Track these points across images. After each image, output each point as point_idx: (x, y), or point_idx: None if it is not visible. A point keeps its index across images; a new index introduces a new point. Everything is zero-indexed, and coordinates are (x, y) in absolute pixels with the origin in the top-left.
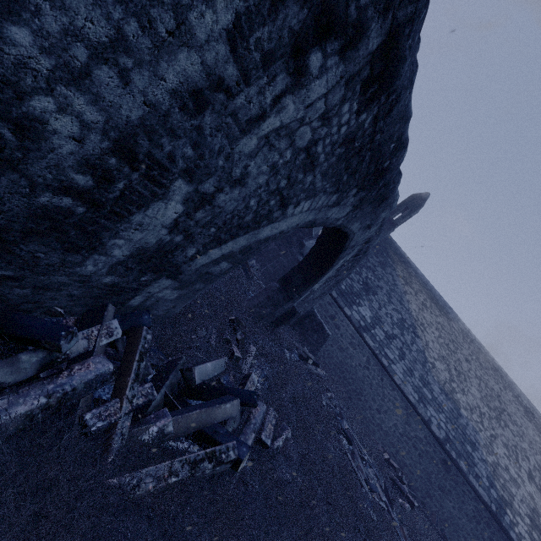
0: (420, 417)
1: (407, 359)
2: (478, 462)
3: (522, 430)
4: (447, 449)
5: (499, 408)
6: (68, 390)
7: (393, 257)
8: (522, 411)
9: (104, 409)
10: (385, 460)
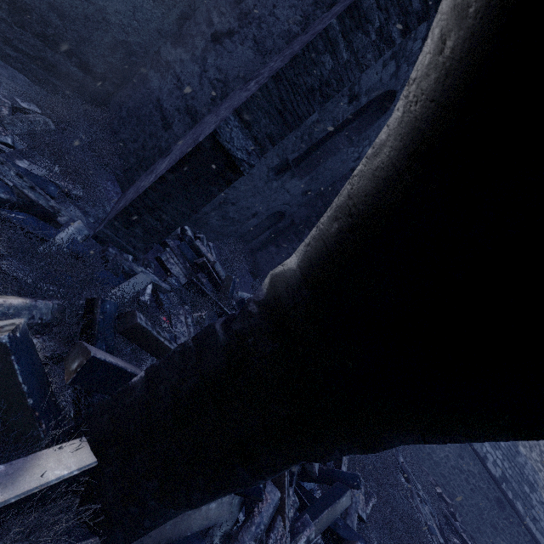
0: (475, 452)
1: None
2: (536, 505)
3: None
4: (503, 488)
5: None
6: (262, 529)
7: None
8: None
9: (276, 532)
10: (438, 494)
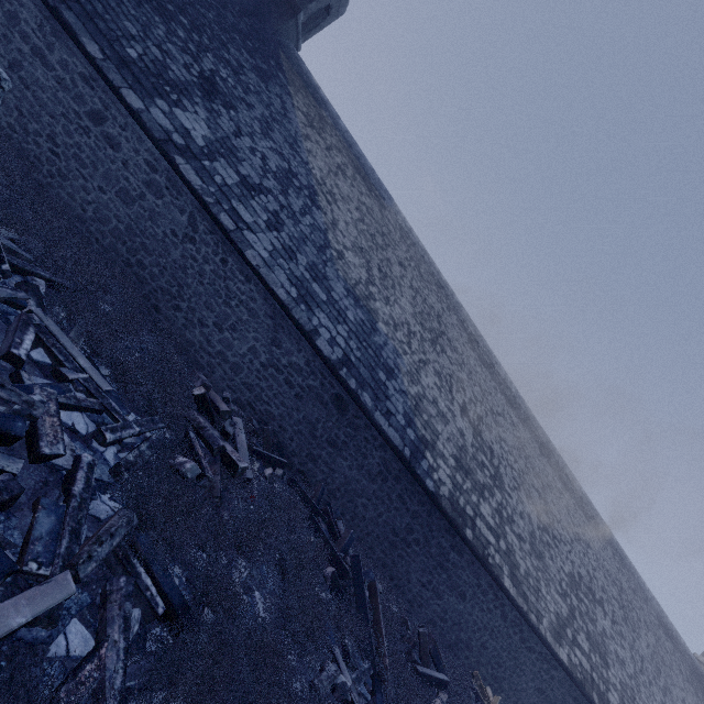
0: (297, 326)
1: (287, 233)
2: (394, 395)
3: (463, 359)
4: (342, 375)
5: (437, 330)
6: None
7: (291, 77)
8: (466, 338)
9: None
10: (197, 399)
